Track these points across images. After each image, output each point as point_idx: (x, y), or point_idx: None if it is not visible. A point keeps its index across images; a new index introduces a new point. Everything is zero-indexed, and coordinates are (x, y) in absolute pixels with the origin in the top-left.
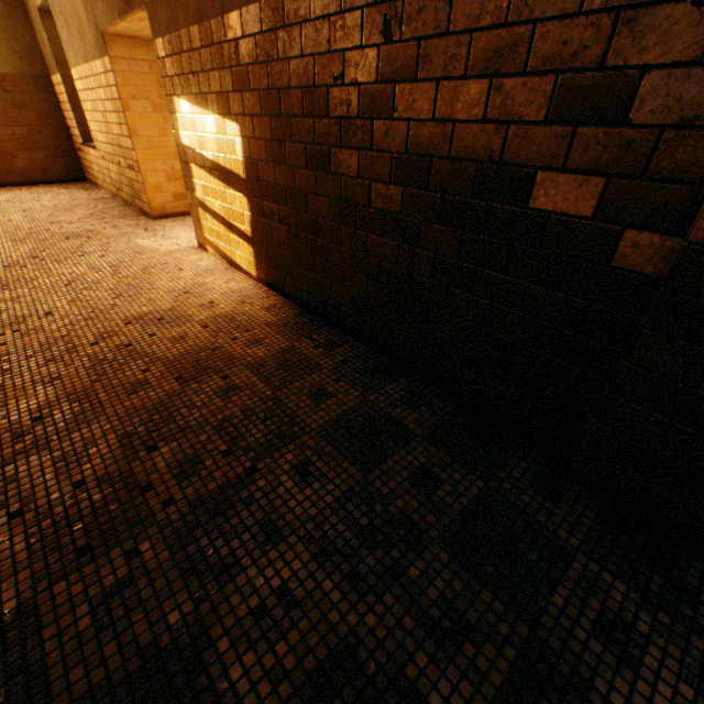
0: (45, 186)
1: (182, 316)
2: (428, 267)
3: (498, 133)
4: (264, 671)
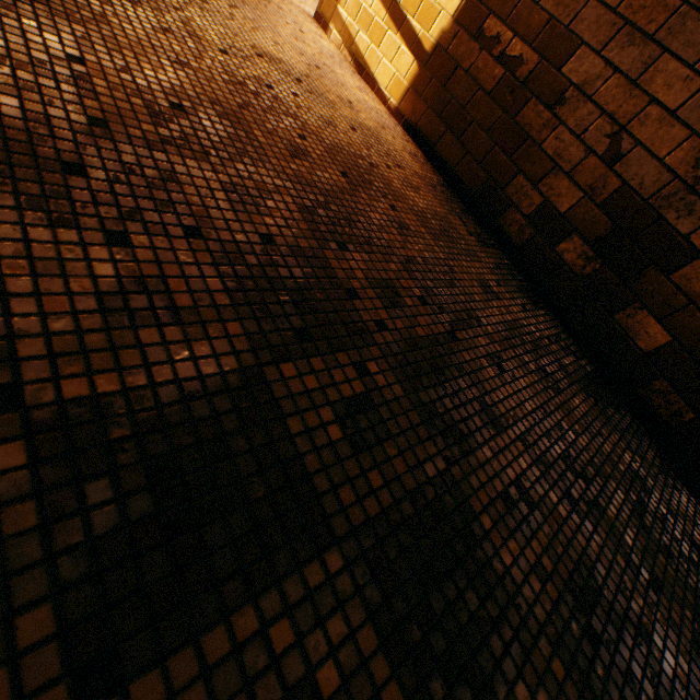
0: None
1: (321, 94)
2: (693, 224)
3: None
4: (527, 565)
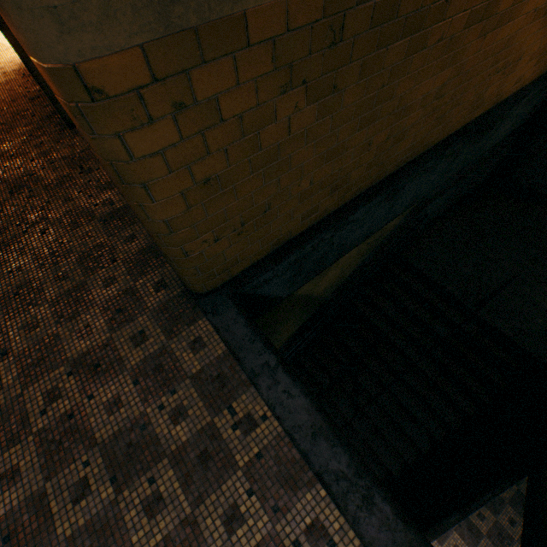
0: None
1: None
2: None
3: None
4: None
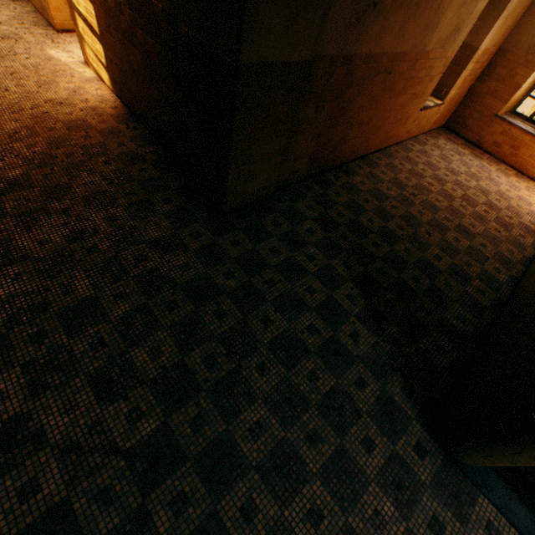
0: None
1: (72, 104)
2: (156, 102)
3: (158, 61)
4: (84, 191)
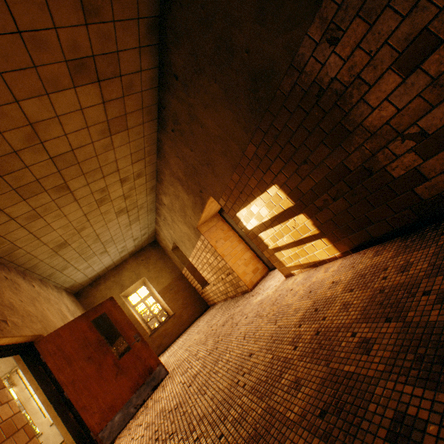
0: (196, 321)
1: (325, 299)
2: None
3: None
4: None
